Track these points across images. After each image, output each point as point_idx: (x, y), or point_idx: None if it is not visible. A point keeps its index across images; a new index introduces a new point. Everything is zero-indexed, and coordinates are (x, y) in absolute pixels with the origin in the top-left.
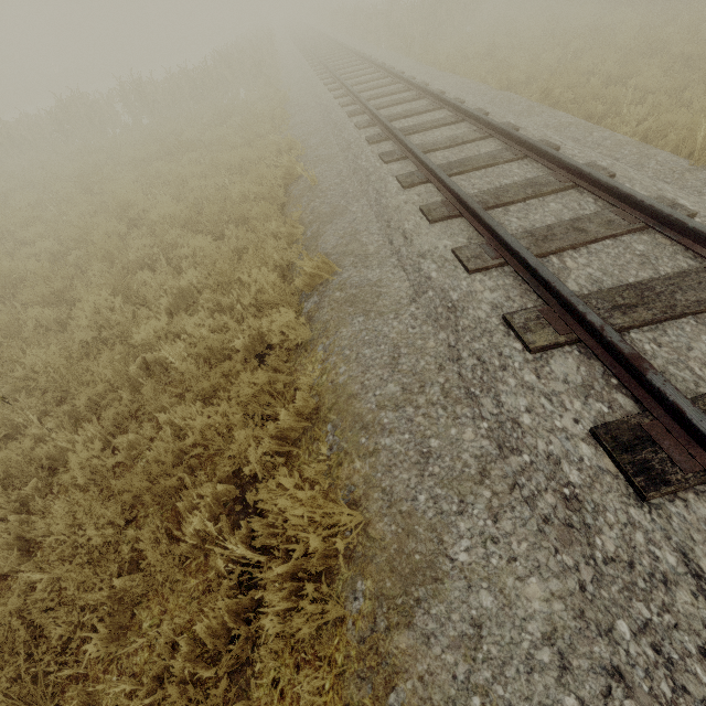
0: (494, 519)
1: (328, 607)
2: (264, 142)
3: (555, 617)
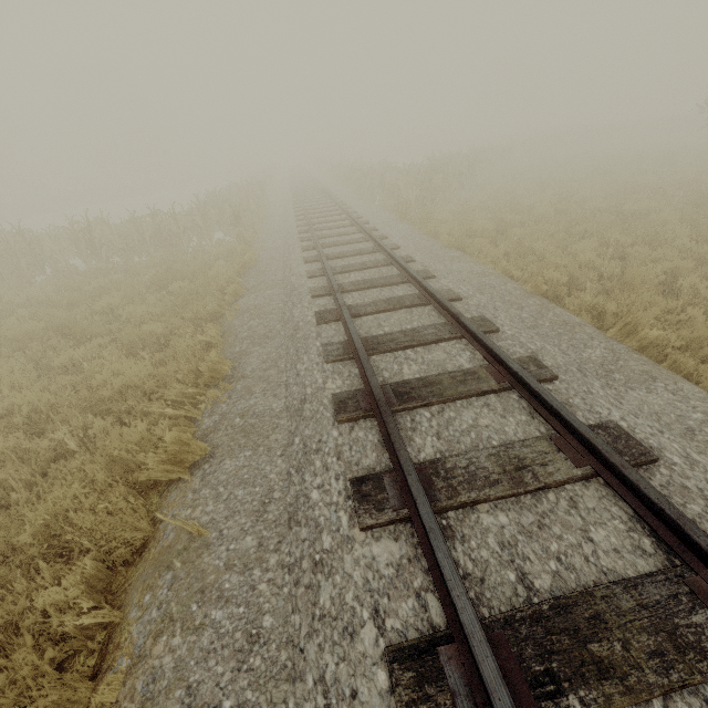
0: None
1: None
2: (186, 344)
3: None
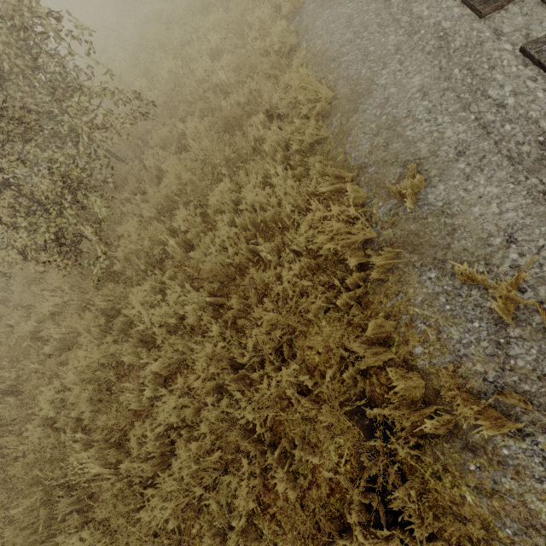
0: (401, 64)
1: (320, 123)
2: None
3: (424, 83)
